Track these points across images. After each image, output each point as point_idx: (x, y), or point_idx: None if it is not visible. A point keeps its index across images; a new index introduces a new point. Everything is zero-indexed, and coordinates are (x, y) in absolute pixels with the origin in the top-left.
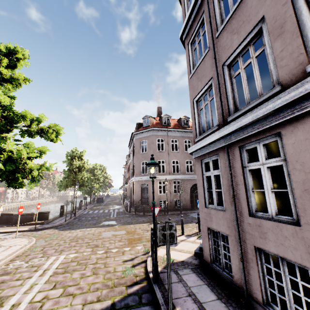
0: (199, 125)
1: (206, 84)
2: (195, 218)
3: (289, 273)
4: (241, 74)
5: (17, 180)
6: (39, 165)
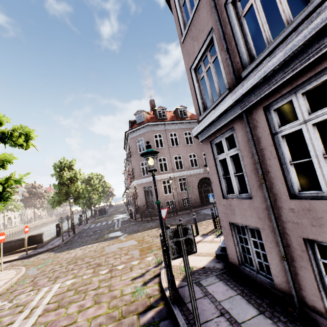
0: (202, 99)
1: (204, 41)
2: (208, 214)
3: None
4: (255, 6)
5: None
6: (5, 178)
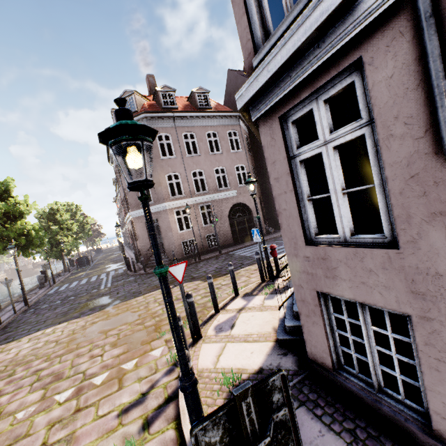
0: (261, 11)
1: None
2: (246, 257)
3: None
4: None
5: None
6: None
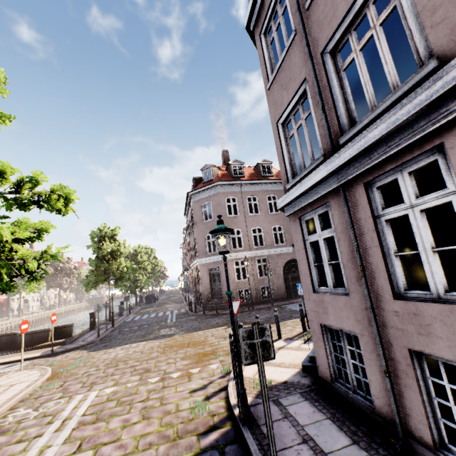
0: (291, 162)
1: (295, 92)
2: (296, 311)
3: None
4: (357, 61)
5: (0, 280)
6: (40, 252)
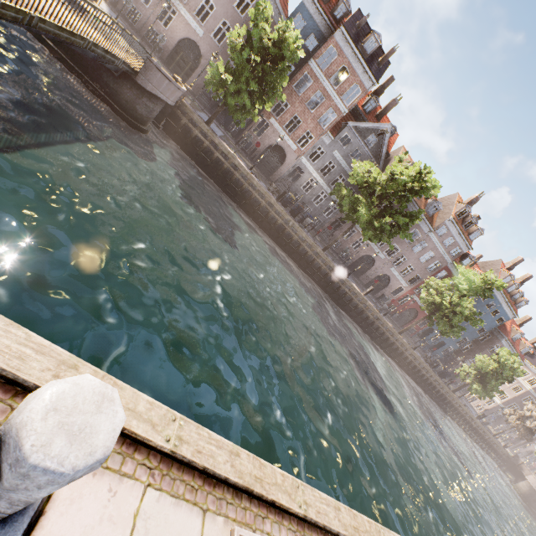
0: None
1: None
2: None
3: None
4: None
5: None
6: None
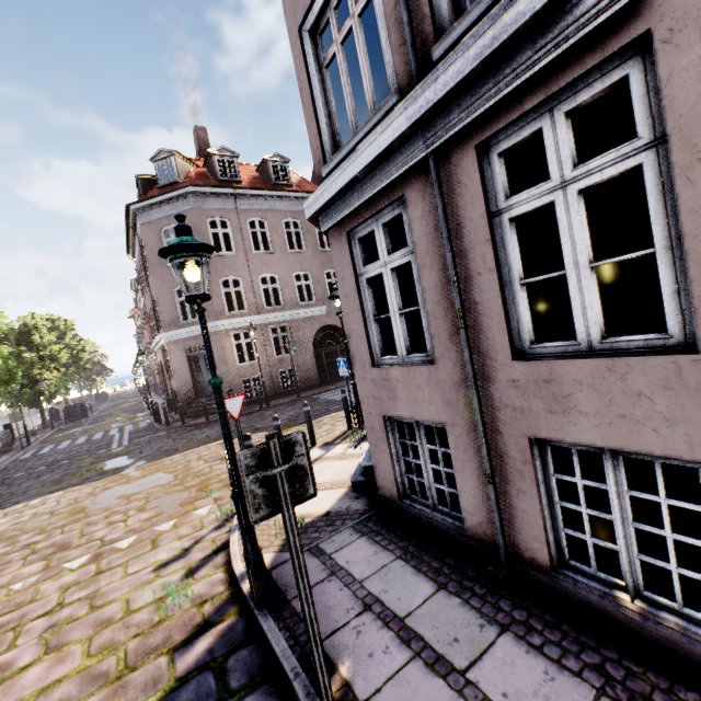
0: (331, 121)
1: None
2: (335, 401)
3: (554, 469)
4: None
5: None
6: None
